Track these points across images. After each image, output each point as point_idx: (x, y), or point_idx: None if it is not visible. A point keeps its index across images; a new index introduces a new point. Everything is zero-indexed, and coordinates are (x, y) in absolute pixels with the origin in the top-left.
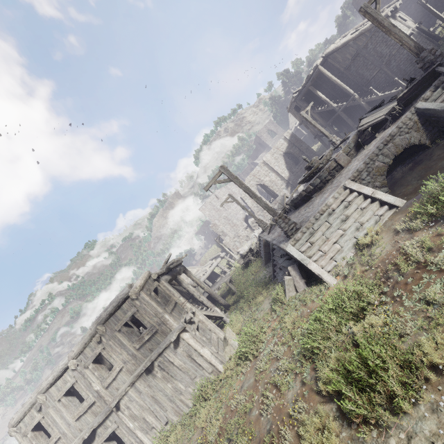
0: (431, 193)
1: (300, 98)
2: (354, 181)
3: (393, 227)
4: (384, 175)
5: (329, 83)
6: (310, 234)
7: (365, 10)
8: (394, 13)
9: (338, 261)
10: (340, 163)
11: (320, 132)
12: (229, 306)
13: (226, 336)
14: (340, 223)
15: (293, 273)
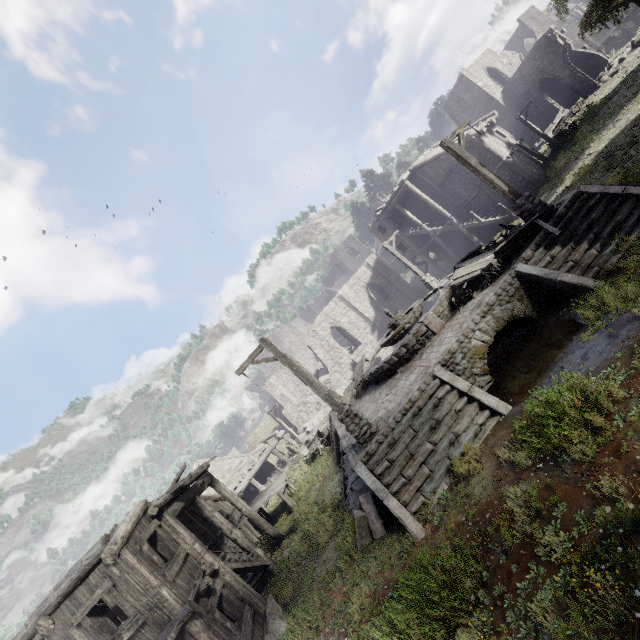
0: (537, 413)
1: (384, 217)
2: (445, 366)
3: (495, 450)
4: (485, 359)
5: (420, 201)
6: (389, 446)
7: (447, 145)
8: (491, 127)
9: (427, 495)
10: (430, 328)
11: (410, 268)
12: (281, 538)
13: (267, 614)
14: (430, 432)
15: (366, 508)
